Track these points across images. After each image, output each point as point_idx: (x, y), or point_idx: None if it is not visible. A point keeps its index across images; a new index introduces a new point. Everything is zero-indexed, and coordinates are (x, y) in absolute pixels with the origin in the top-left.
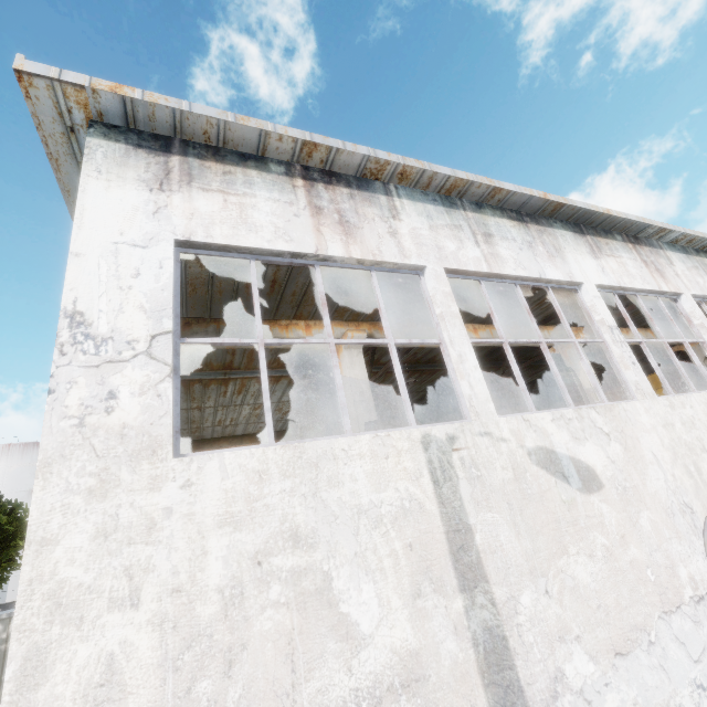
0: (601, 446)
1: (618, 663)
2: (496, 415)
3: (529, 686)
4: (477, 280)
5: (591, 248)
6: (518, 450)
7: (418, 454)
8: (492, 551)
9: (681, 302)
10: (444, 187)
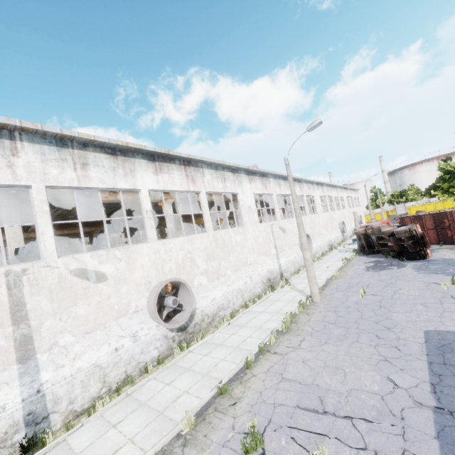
0: (114, 264)
1: (86, 335)
2: (57, 258)
3: (39, 348)
4: (72, 189)
5: (156, 169)
6: (65, 271)
7: (1, 279)
8: (35, 310)
9: (200, 194)
10: (57, 136)
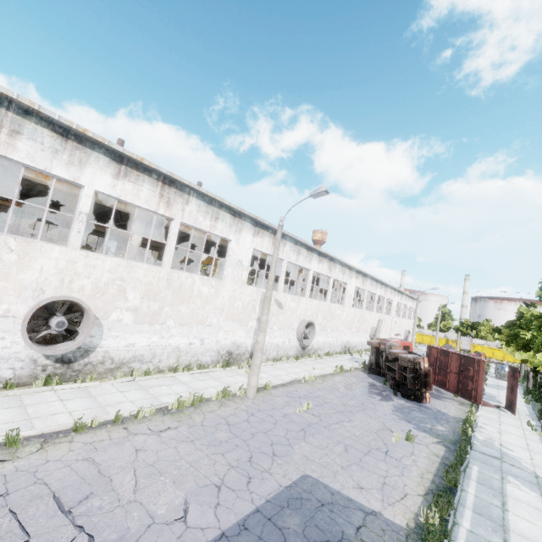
0: (0, 253)
1: None
2: None
3: None
4: None
5: (119, 172)
6: None
7: None
8: None
9: (173, 222)
10: None
